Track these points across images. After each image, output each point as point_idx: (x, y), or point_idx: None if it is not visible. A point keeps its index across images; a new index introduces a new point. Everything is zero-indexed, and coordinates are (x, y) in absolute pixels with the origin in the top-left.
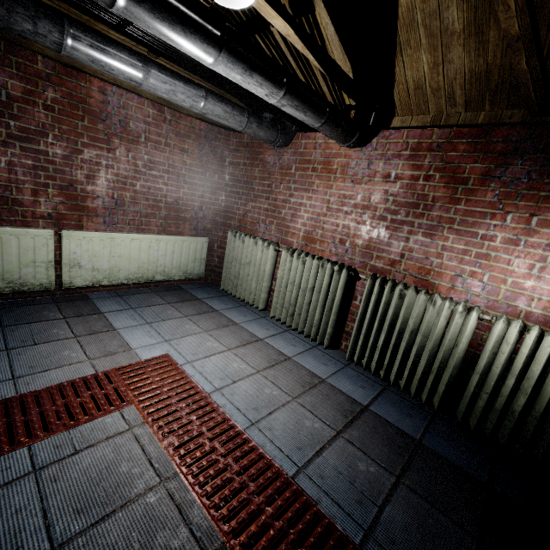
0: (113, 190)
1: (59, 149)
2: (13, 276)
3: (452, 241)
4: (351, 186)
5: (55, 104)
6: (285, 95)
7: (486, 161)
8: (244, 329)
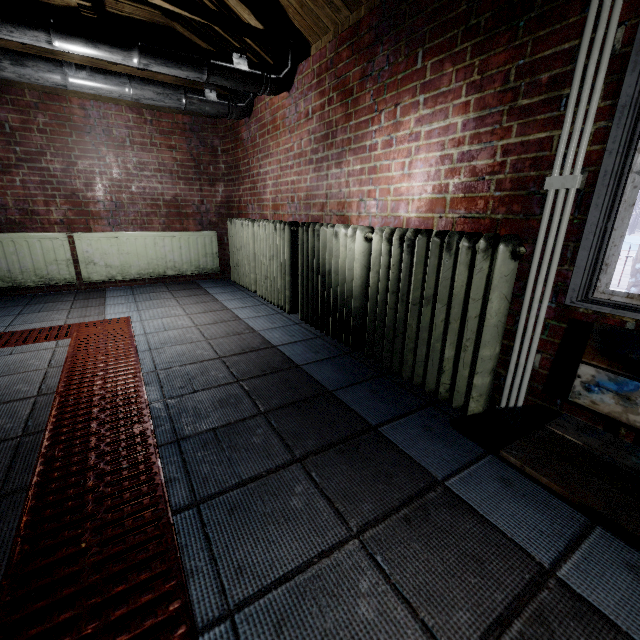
0: (110, 194)
1: (58, 165)
2: (43, 272)
3: (352, 163)
4: (290, 138)
5: (46, 127)
6: (141, 56)
7: (361, 61)
8: (220, 304)
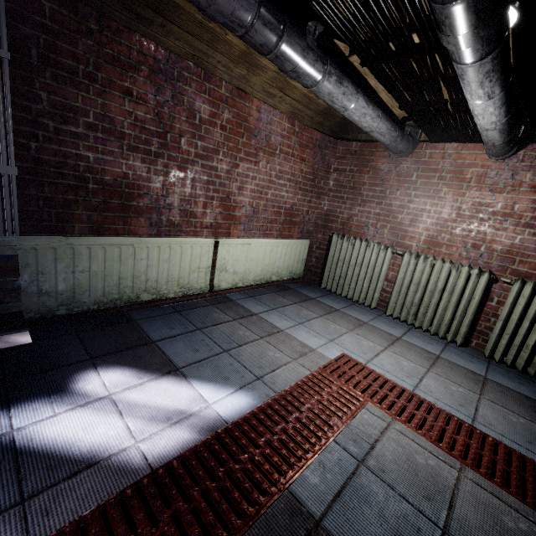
0: (253, 199)
1: (224, 165)
2: (184, 281)
3: None
4: (489, 195)
5: (227, 124)
6: (504, 121)
7: None
8: (377, 328)
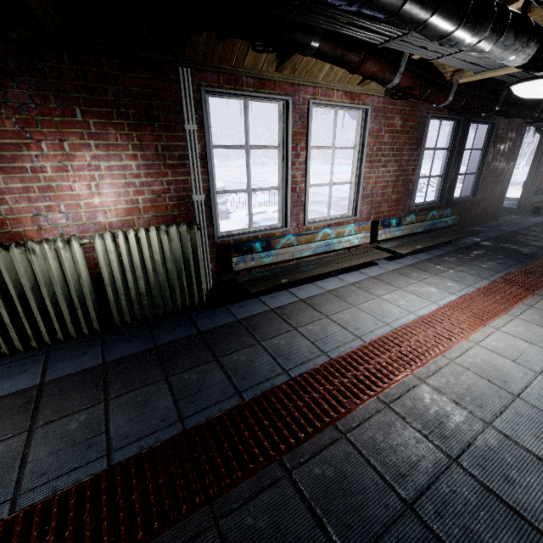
0: None
1: None
2: None
3: (4, 181)
4: None
5: None
6: None
7: None
8: None
